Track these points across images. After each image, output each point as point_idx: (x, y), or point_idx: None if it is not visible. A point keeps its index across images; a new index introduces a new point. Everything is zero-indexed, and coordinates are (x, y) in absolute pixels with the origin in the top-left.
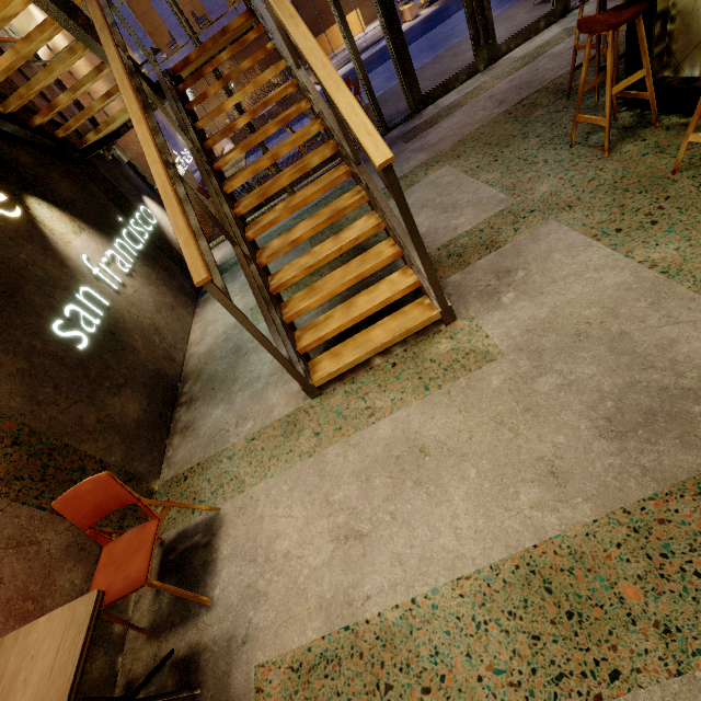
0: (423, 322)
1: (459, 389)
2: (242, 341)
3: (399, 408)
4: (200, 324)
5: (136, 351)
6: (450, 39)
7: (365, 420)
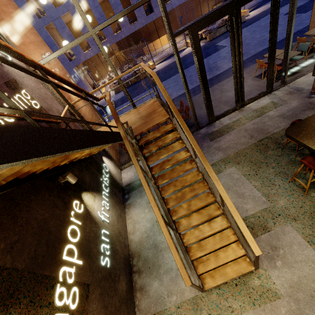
0: (248, 271)
1: (268, 309)
2: (157, 241)
3: (244, 311)
4: (131, 221)
5: (118, 251)
6: (214, 70)
7: (230, 313)
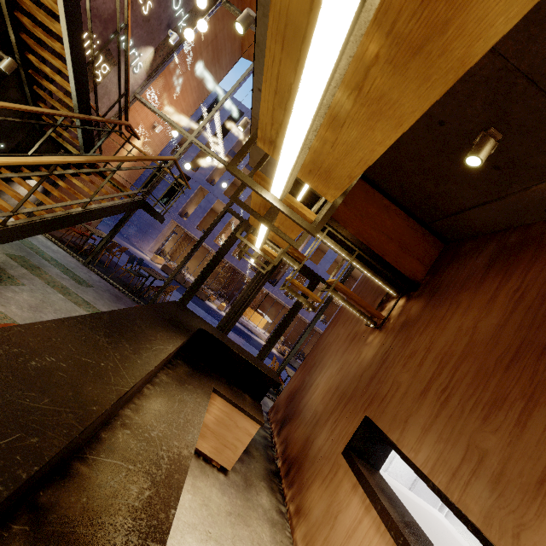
0: None
1: None
2: None
3: None
4: None
5: None
6: None
7: None
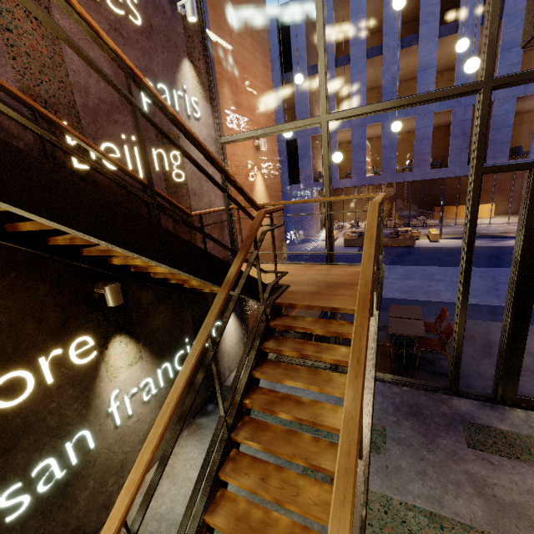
0: None
1: None
2: None
3: None
4: (168, 462)
5: (74, 503)
6: None
7: None
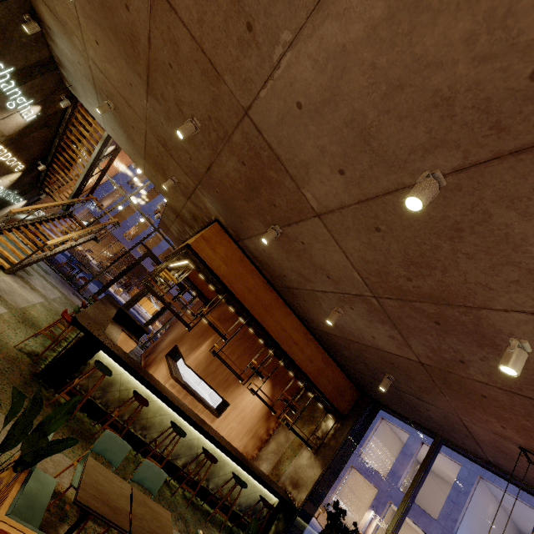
0: (4, 264)
1: None
2: None
3: None
4: None
5: None
6: None
7: None
